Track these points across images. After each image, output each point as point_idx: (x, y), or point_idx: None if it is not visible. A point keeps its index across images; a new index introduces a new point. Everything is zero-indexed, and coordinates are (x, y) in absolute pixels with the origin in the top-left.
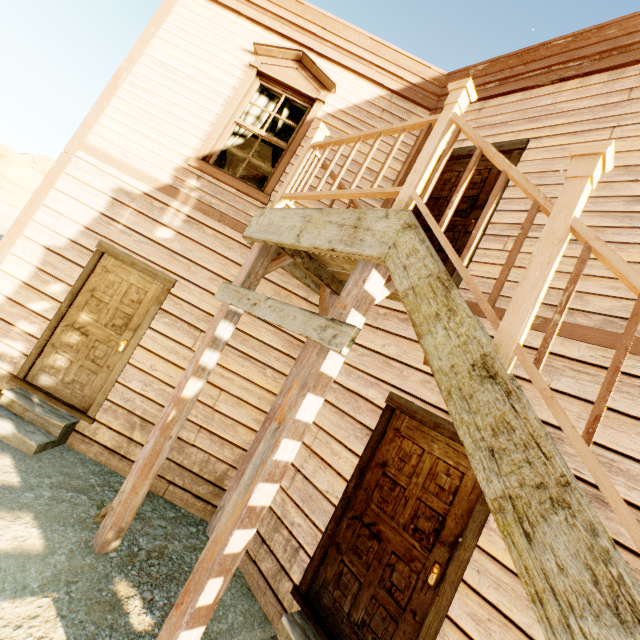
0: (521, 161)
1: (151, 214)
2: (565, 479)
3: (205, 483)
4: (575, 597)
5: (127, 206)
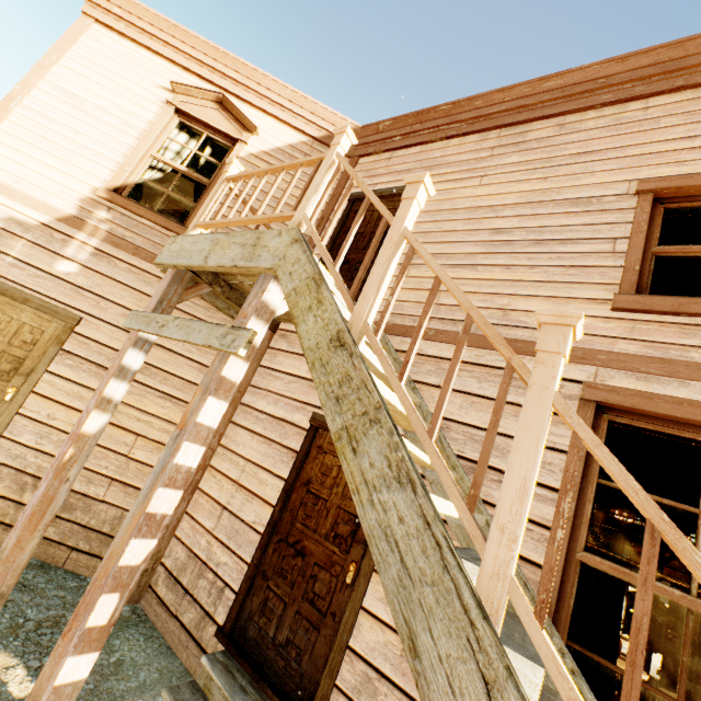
0: None
1: (50, 246)
2: (379, 404)
3: None
4: (378, 480)
5: (19, 237)
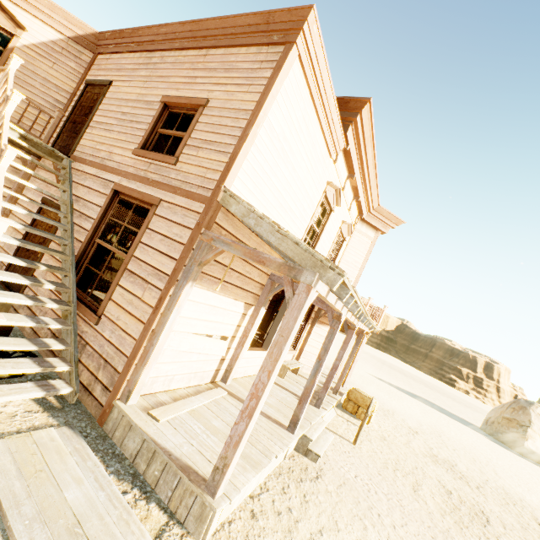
0: (109, 91)
1: None
2: None
3: None
4: None
5: None
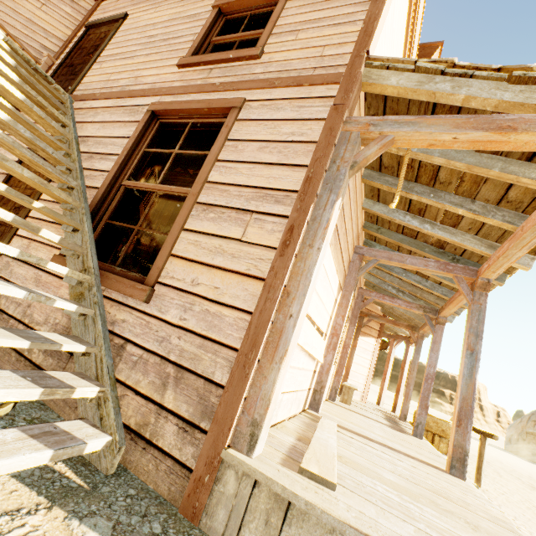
0: (123, 25)
1: None
2: None
3: None
4: None
5: None
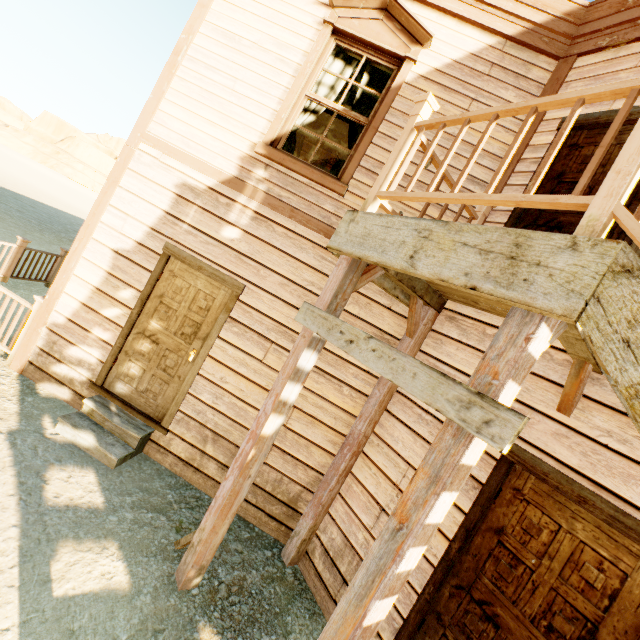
0: None
1: (216, 211)
2: None
3: (278, 503)
4: None
5: (192, 203)
